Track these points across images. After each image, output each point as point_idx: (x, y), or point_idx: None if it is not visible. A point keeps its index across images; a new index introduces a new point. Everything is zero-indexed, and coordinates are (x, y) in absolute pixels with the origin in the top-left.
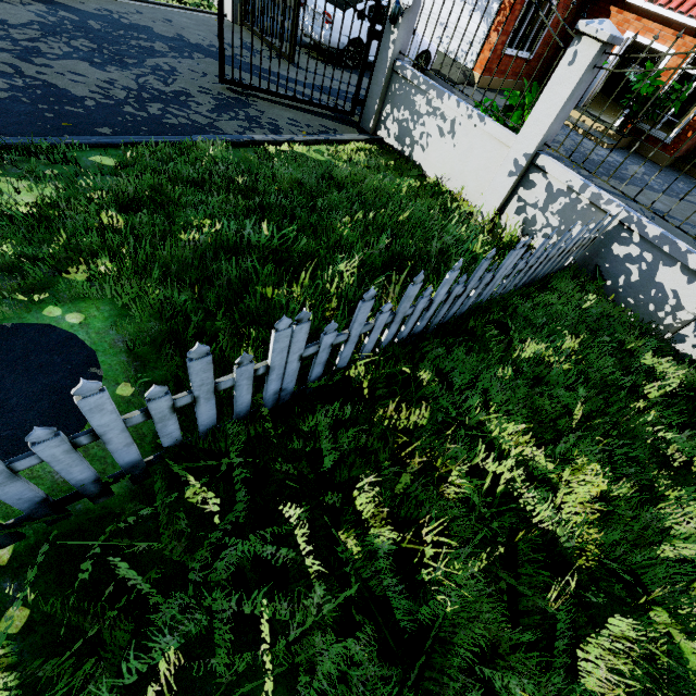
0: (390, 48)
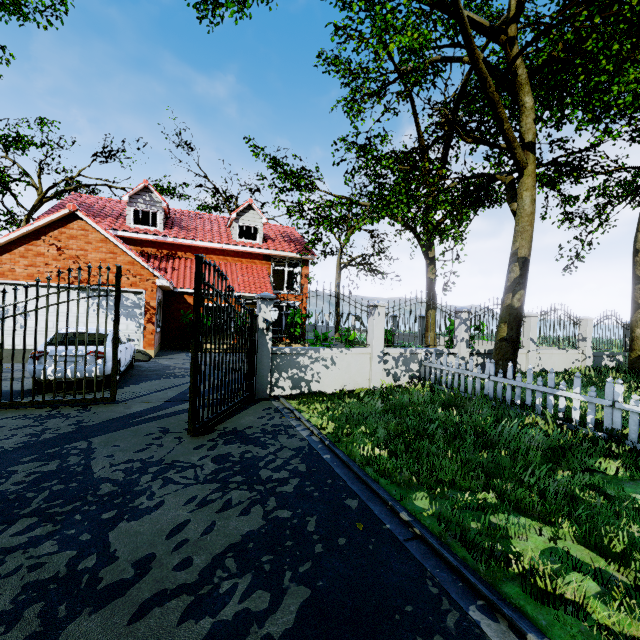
0: (269, 343)
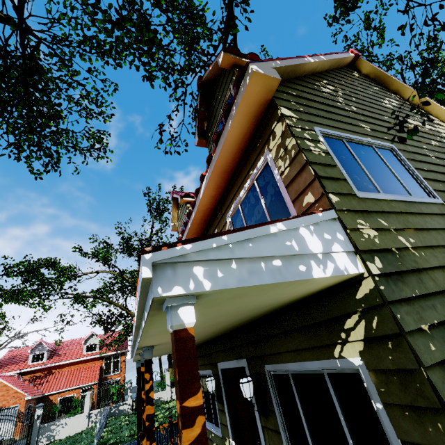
0: (38, 424)
